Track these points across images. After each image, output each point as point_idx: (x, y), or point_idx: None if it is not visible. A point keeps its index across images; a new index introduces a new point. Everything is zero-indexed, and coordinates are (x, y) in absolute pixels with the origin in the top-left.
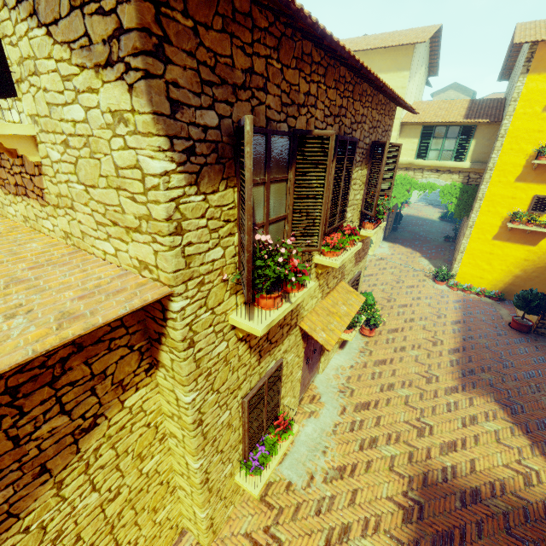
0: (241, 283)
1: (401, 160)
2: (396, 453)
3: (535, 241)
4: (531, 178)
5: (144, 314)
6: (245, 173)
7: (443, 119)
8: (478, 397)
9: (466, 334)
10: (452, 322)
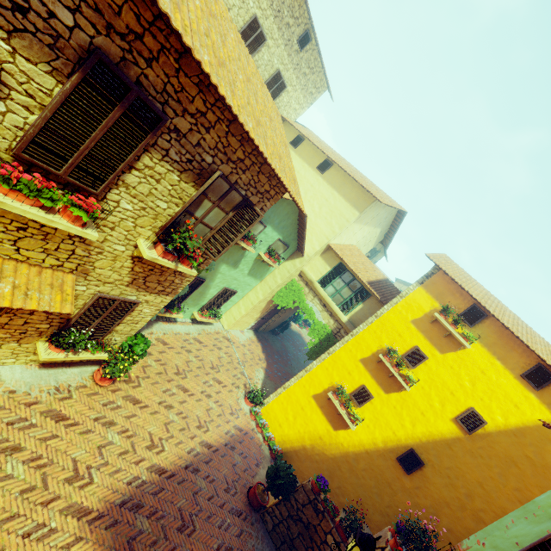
0: None
1: (308, 273)
2: None
3: (338, 426)
4: (371, 368)
5: None
6: None
7: (355, 269)
8: (92, 543)
9: (196, 463)
10: (203, 442)
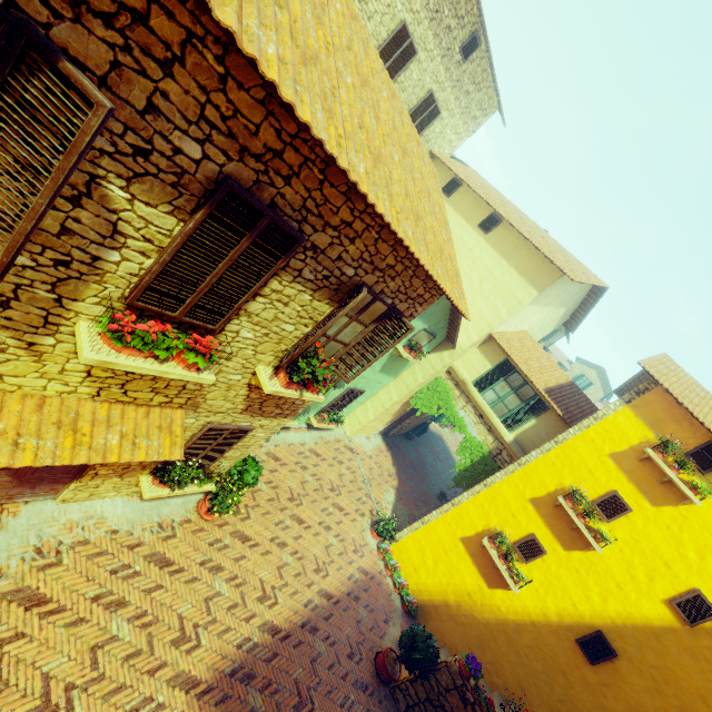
0: None
1: (459, 371)
2: None
3: (494, 583)
4: (545, 512)
5: None
6: None
7: (527, 370)
8: None
9: (314, 620)
10: (322, 591)
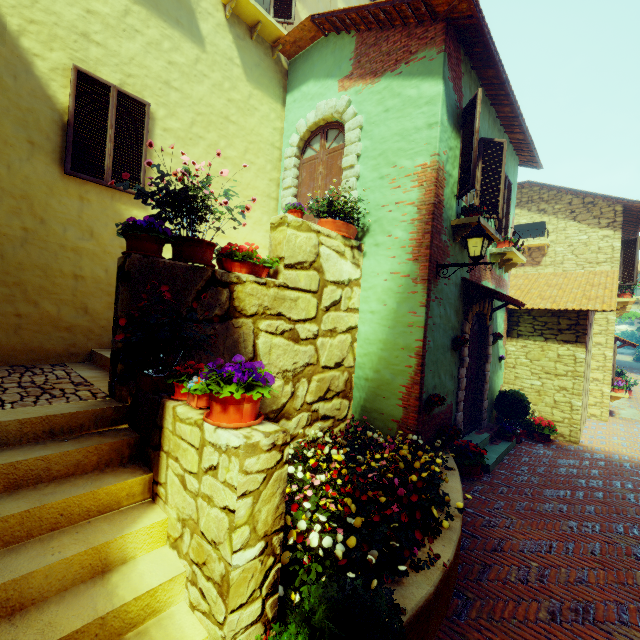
0: (624, 284)
1: None
2: None
3: None
4: None
5: None
6: (637, 248)
7: None
8: None
9: None
10: None
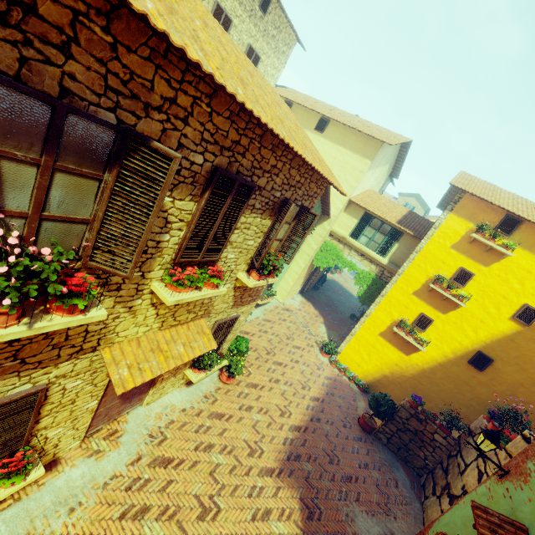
0: None
1: (338, 231)
2: (158, 534)
3: (409, 352)
4: (424, 297)
5: None
6: None
7: (381, 214)
8: (287, 488)
9: (316, 415)
10: (312, 398)
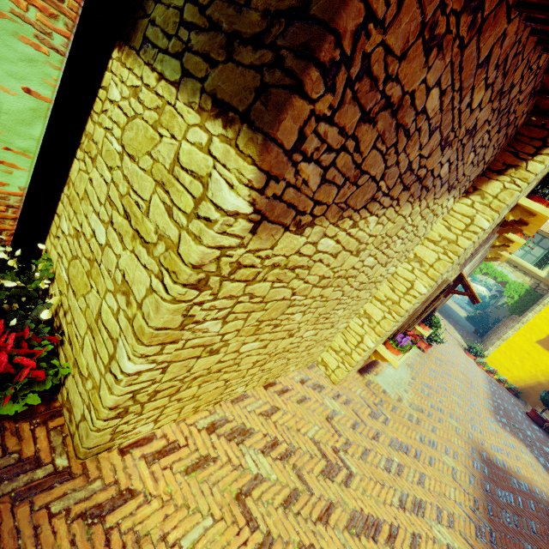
0: None
1: None
2: (458, 427)
3: None
4: None
5: (503, 148)
6: None
7: (544, 229)
8: (512, 436)
9: (495, 397)
10: (483, 384)
